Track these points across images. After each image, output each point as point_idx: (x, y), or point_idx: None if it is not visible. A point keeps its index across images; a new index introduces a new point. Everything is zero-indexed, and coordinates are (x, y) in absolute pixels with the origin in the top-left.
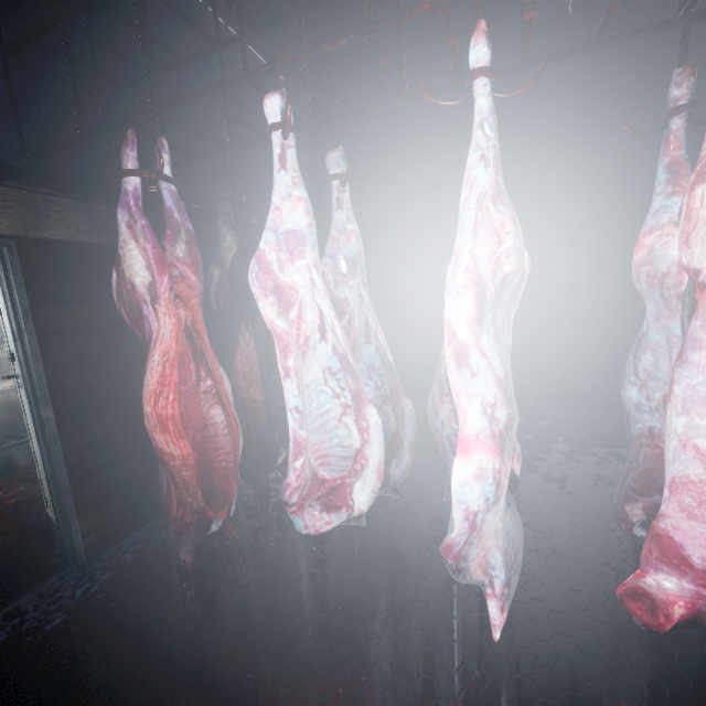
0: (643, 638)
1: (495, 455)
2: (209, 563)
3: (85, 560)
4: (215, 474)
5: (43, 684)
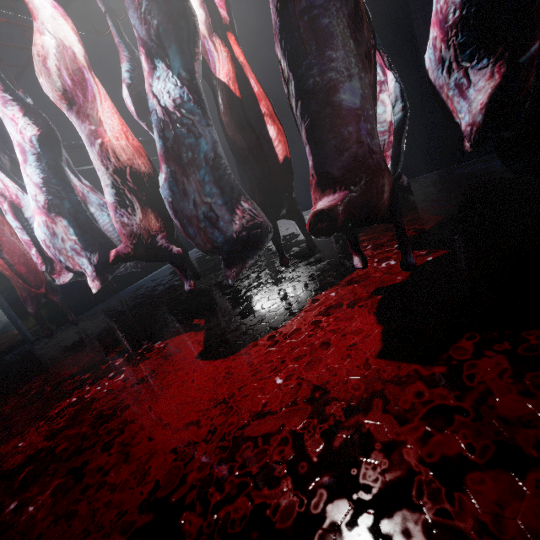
0: (232, 296)
1: (42, 215)
2: (83, 326)
3: (34, 339)
4: (42, 276)
5: (2, 373)
